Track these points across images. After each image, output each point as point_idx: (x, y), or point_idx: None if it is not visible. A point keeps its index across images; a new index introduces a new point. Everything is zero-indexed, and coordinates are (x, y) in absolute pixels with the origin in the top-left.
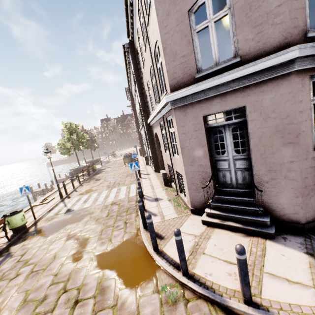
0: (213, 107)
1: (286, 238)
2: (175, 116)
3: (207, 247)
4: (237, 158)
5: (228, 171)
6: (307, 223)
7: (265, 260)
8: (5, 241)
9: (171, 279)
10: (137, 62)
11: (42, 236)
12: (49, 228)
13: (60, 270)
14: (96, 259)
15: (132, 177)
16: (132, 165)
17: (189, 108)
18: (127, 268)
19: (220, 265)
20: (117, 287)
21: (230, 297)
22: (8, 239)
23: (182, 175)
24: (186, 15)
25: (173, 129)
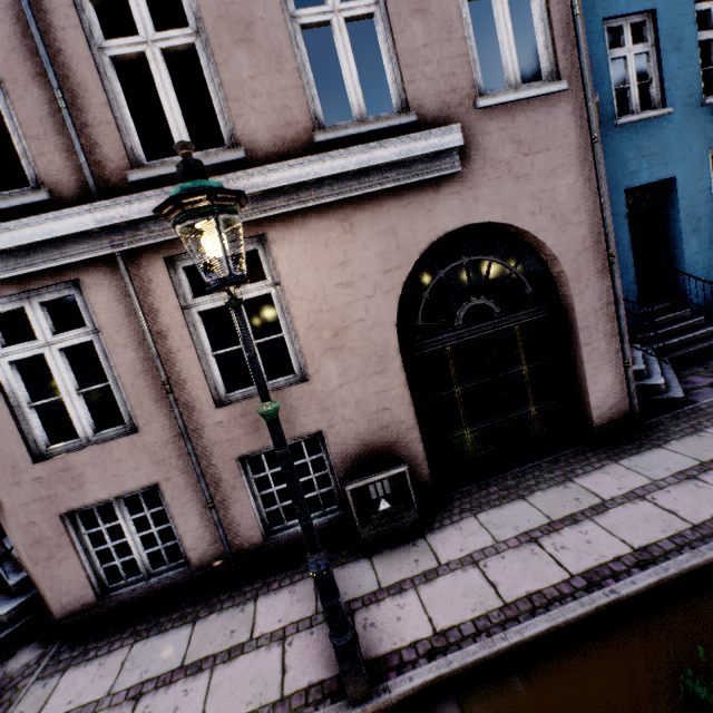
0: None
1: (12, 657)
2: None
3: None
4: None
5: None
6: (66, 618)
7: None
8: None
9: None
10: None
11: None
12: None
13: None
14: None
15: None
16: None
17: None
18: None
19: None
20: None
21: None
22: None
23: None
24: None
25: None
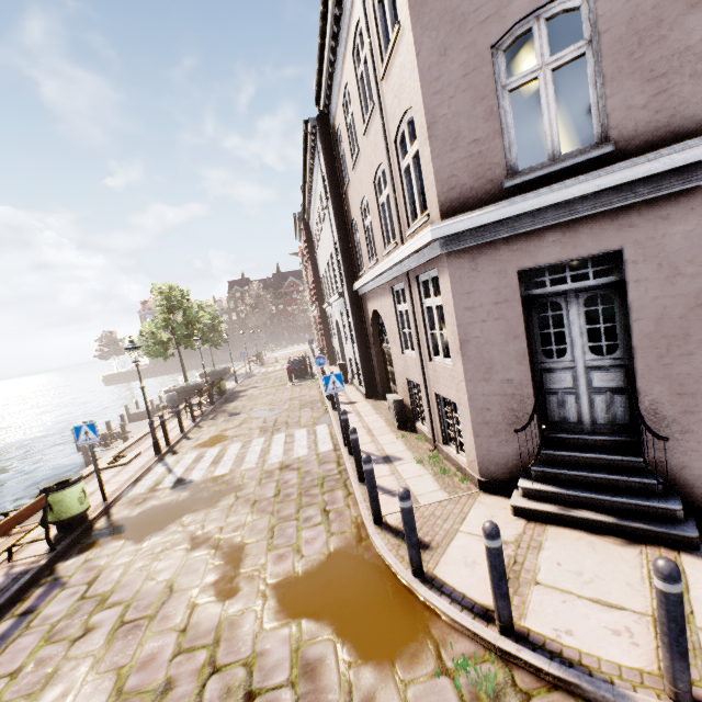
0: (543, 250)
1: None
2: (451, 270)
3: (541, 569)
4: (595, 366)
5: (572, 395)
6: None
7: (691, 599)
8: (43, 550)
9: (472, 644)
10: (333, 158)
11: (130, 541)
12: (142, 522)
13: (192, 619)
14: (275, 595)
15: (315, 410)
16: (329, 380)
17: (484, 253)
18: (356, 616)
19: (586, 610)
20: (342, 661)
21: (633, 687)
22: (50, 546)
23: (452, 405)
24: (486, 55)
25: (438, 300)
